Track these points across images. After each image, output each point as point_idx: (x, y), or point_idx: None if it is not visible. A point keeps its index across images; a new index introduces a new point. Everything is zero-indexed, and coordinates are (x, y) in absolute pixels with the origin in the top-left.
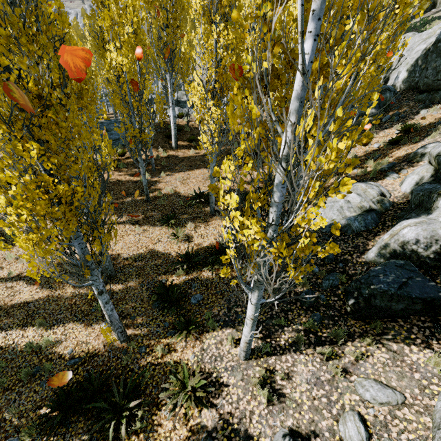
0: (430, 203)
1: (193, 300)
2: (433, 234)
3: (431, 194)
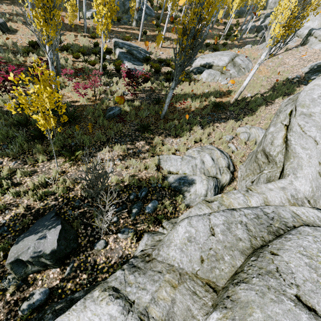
0: (264, 21)
1: (232, 32)
2: (265, 24)
3: (265, 19)
